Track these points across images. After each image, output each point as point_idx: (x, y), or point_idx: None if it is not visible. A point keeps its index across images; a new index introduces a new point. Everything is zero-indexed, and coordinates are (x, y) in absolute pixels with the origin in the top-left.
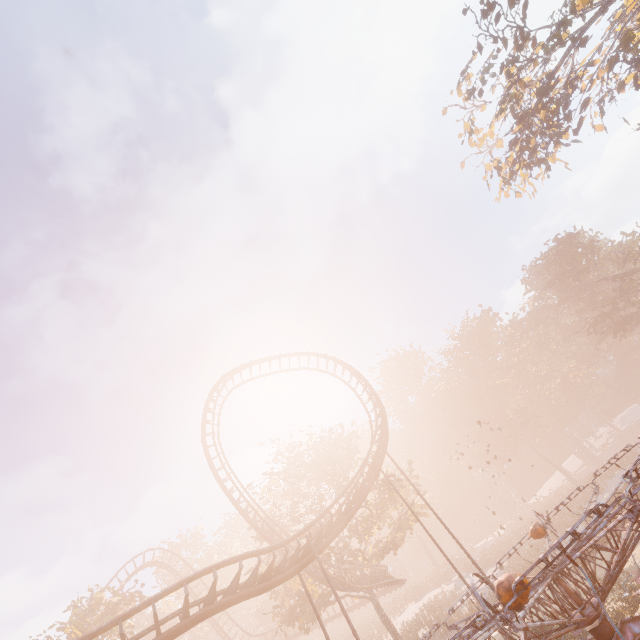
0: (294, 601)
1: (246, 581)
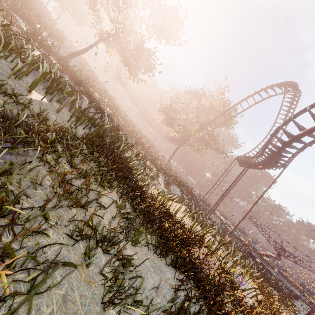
0: (163, 109)
1: (255, 164)
